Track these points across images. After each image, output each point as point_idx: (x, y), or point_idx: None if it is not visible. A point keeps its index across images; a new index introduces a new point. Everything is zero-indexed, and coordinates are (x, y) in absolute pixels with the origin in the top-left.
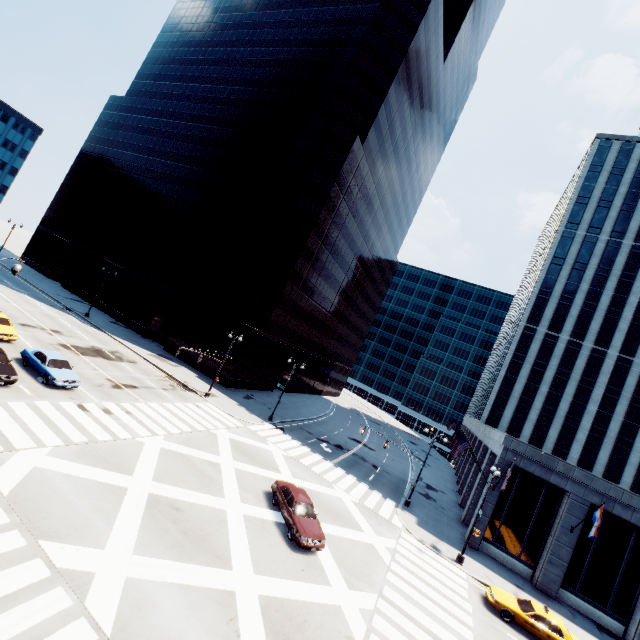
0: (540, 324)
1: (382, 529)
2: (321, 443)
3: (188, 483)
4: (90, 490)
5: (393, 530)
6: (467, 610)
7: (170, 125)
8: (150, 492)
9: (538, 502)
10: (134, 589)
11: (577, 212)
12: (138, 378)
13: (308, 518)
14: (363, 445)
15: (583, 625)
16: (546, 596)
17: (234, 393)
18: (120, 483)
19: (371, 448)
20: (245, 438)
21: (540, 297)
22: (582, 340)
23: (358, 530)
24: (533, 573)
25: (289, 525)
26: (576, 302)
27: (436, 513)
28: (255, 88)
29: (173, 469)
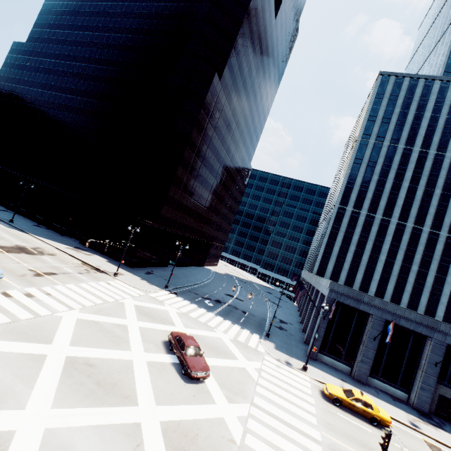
0: (348, 205)
1: (251, 356)
2: (205, 300)
3: (100, 343)
4: (12, 361)
5: (259, 355)
6: (311, 403)
7: (67, 66)
8: (67, 355)
9: (353, 323)
10: (52, 437)
11: (369, 127)
12: (57, 267)
13: (196, 357)
14: (235, 298)
15: (384, 398)
16: (360, 383)
17: (137, 271)
18: (40, 352)
19: (241, 299)
20: (147, 303)
21: (347, 186)
22: (375, 214)
23: (234, 359)
24: (351, 370)
25: (182, 364)
26: (370, 188)
27: (287, 339)
28: (134, 35)
29: (87, 334)
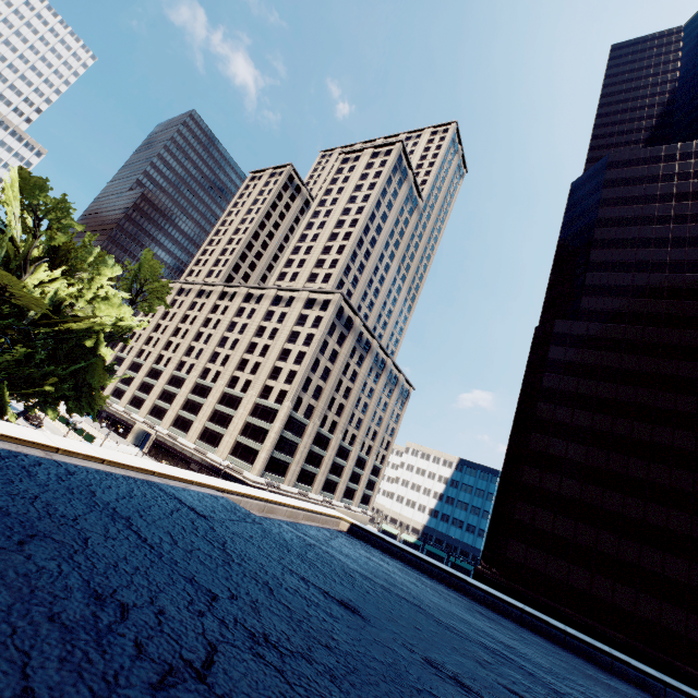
0: None
1: None
2: None
3: None
4: None
5: None
6: None
7: None
8: None
9: None
10: None
11: None
12: None
13: None
14: None
15: None
16: None
17: None
18: None
19: None
20: None
21: None
22: None
23: None
24: None
25: None
26: None
27: None
28: None
29: None
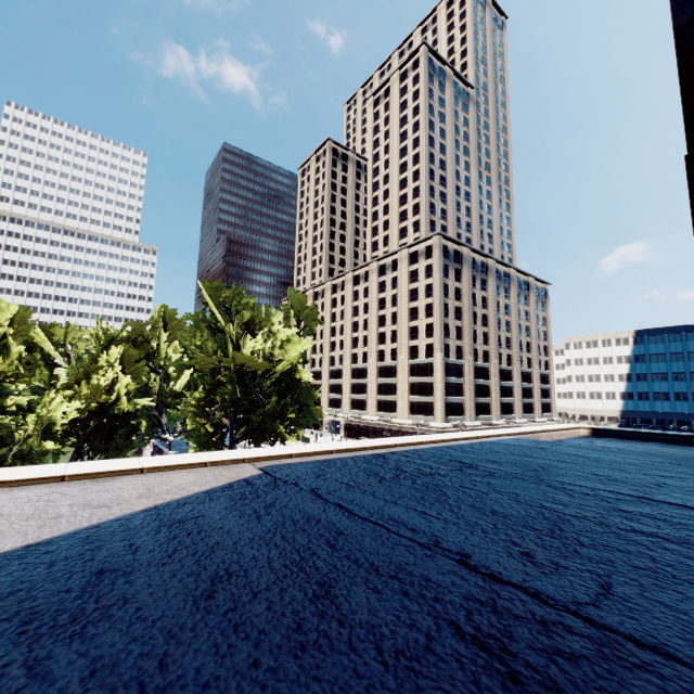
0: None
1: None
2: None
3: None
4: None
5: None
6: None
7: None
8: None
9: None
10: None
11: None
12: None
13: None
14: None
15: None
16: None
17: None
18: None
19: None
20: None
21: None
22: None
23: None
24: None
25: None
26: None
27: None
28: None
29: None
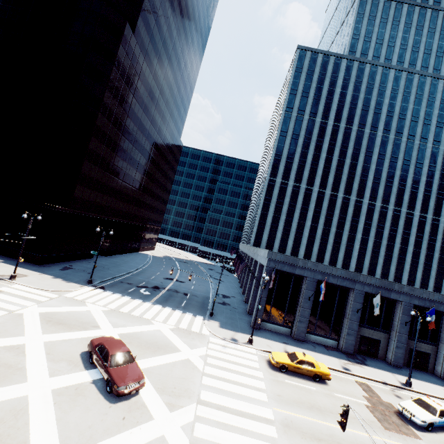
0: (277, 176)
1: (195, 342)
2: (140, 289)
3: None
4: None
5: (203, 339)
6: (260, 377)
7: None
8: None
9: (290, 288)
10: None
11: (291, 100)
12: None
13: (126, 365)
14: (175, 281)
15: (320, 350)
16: (300, 342)
17: (49, 268)
18: None
19: (182, 281)
20: (60, 307)
21: (276, 159)
22: (300, 184)
23: (176, 352)
24: (291, 331)
25: (106, 379)
26: (295, 160)
27: (231, 313)
28: None
29: None
